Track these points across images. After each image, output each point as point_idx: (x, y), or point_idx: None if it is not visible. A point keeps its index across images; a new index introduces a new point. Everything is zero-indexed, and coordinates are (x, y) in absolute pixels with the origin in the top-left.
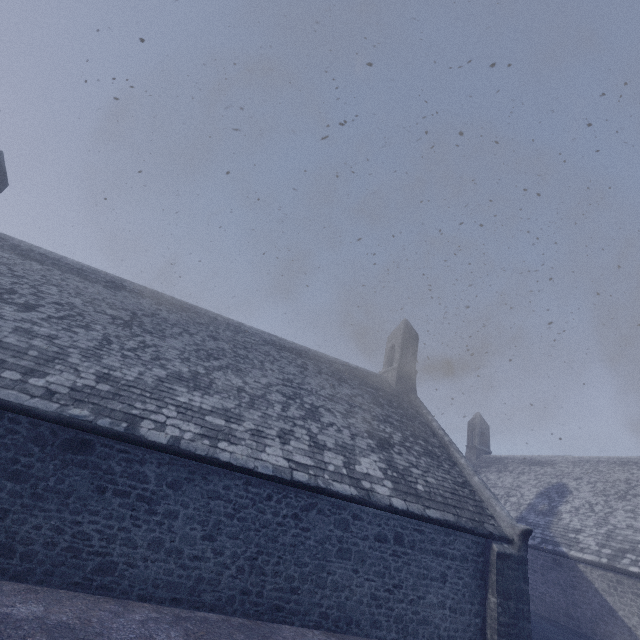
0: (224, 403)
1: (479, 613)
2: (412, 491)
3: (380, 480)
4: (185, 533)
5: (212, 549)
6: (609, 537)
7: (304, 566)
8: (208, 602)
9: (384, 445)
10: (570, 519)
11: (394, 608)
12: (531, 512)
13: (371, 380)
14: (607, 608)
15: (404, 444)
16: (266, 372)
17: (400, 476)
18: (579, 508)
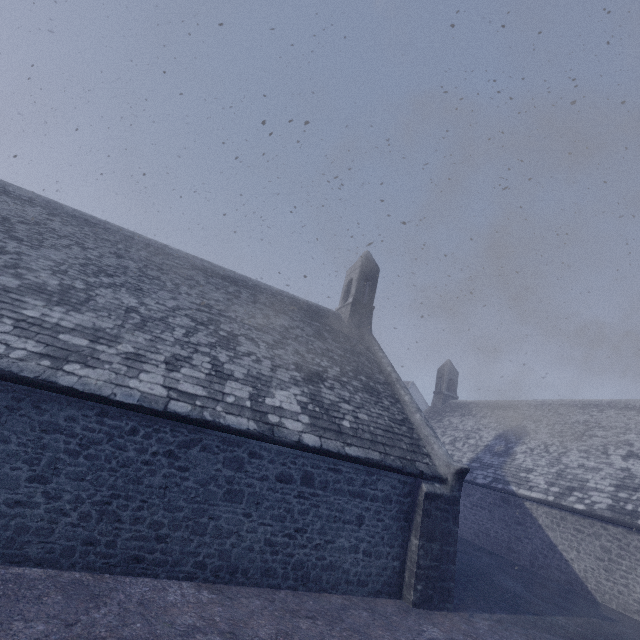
0: (98, 322)
1: (398, 556)
2: (334, 427)
3: (295, 414)
4: (3, 474)
5: (44, 493)
6: (559, 476)
7: (177, 511)
8: (34, 555)
9: (313, 379)
10: (524, 459)
11: (294, 554)
12: (487, 453)
13: (320, 315)
14: (548, 543)
15: (340, 379)
16: (178, 295)
17: (323, 411)
18: (534, 449)
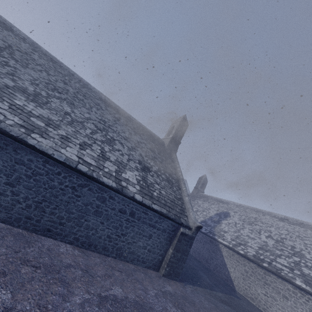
0: (50, 116)
1: (162, 255)
2: (149, 194)
3: (134, 184)
4: None
5: (11, 191)
6: (237, 237)
7: (71, 214)
8: (2, 217)
9: (145, 169)
10: (224, 227)
11: (118, 244)
12: (209, 220)
13: (155, 139)
14: (223, 263)
15: (157, 172)
16: (91, 112)
17: (146, 186)
18: (230, 223)
